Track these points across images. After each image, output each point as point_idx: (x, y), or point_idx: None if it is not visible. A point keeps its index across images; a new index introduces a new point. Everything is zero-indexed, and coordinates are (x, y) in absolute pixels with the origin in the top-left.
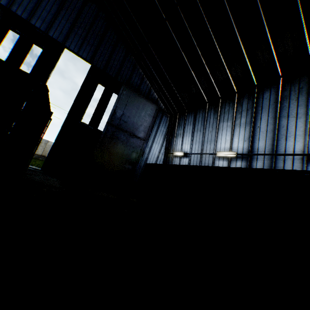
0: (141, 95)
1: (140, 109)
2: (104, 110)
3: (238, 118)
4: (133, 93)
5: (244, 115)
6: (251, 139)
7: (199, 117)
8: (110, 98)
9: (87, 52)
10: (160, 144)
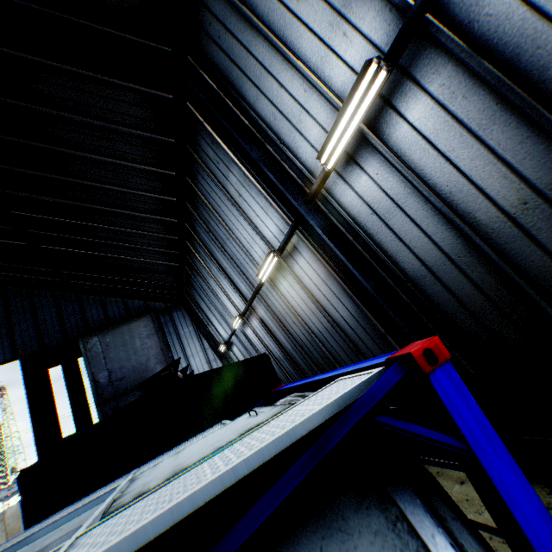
0: (115, 325)
1: (129, 342)
2: (84, 392)
3: (210, 268)
4: (103, 334)
5: (209, 261)
6: (235, 287)
7: (197, 287)
8: (79, 369)
9: (3, 350)
10: (199, 351)
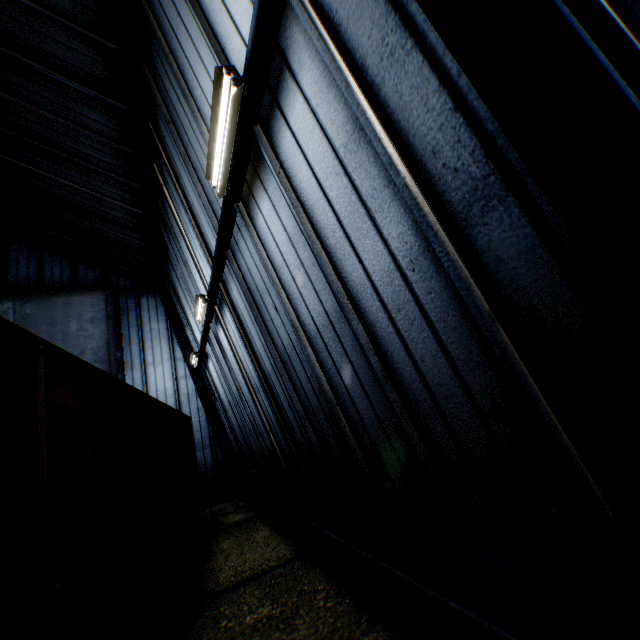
0: (47, 293)
1: (61, 321)
2: None
3: (179, 213)
4: (24, 300)
5: (177, 198)
6: (203, 243)
7: (172, 259)
8: None
9: None
10: (166, 361)
